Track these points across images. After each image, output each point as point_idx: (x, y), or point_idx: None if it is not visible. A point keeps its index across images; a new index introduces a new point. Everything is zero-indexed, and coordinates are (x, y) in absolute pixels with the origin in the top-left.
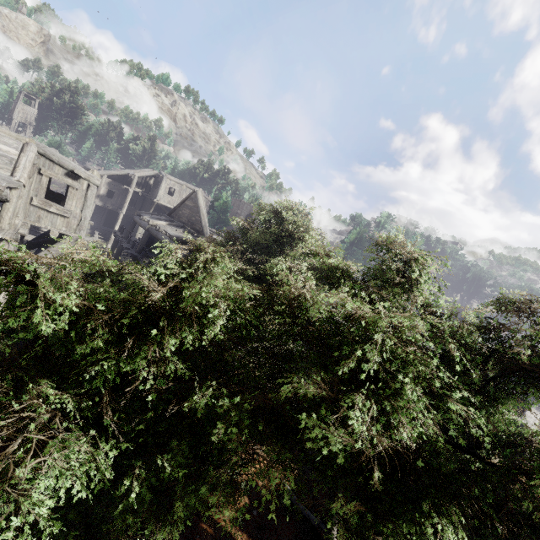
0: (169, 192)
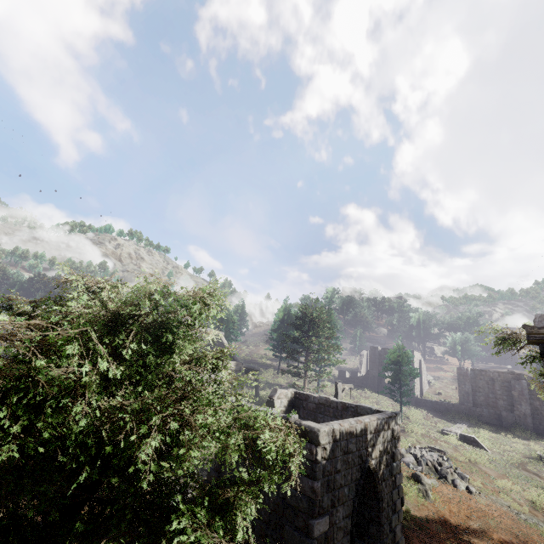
0: None
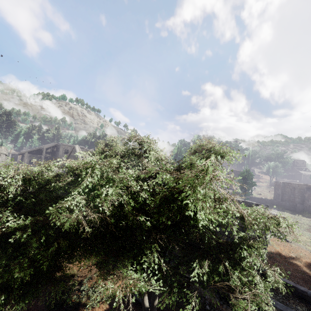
0: (66, 153)
